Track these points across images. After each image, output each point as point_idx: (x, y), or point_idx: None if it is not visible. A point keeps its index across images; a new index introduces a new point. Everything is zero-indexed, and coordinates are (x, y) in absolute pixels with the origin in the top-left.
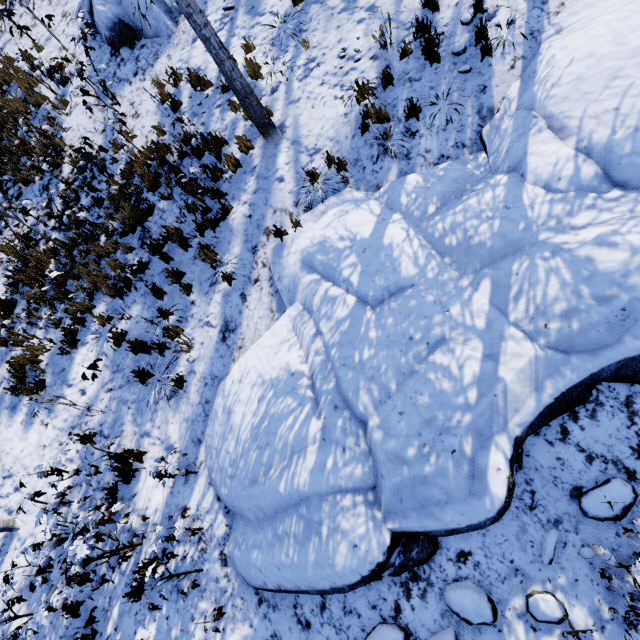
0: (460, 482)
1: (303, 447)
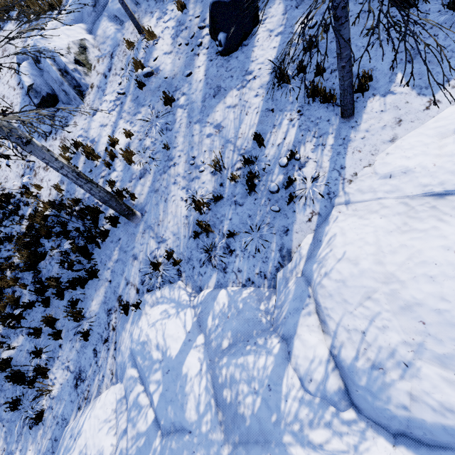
0: None
1: None
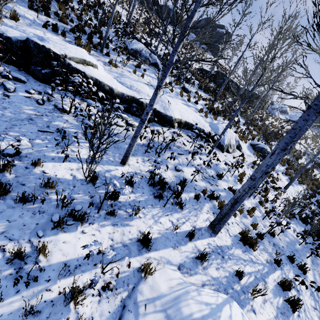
0: None
1: None
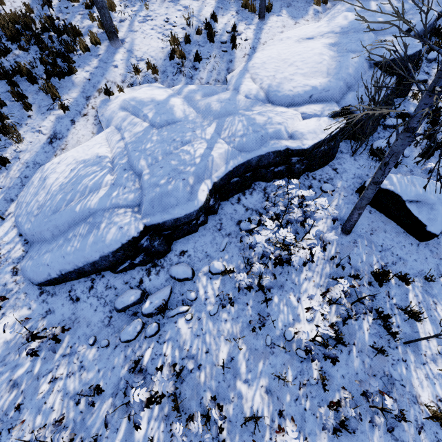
0: (185, 193)
1: (98, 188)
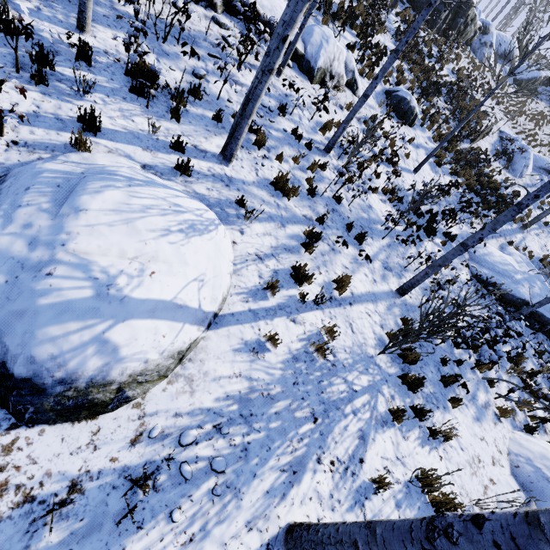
0: None
1: (515, 274)
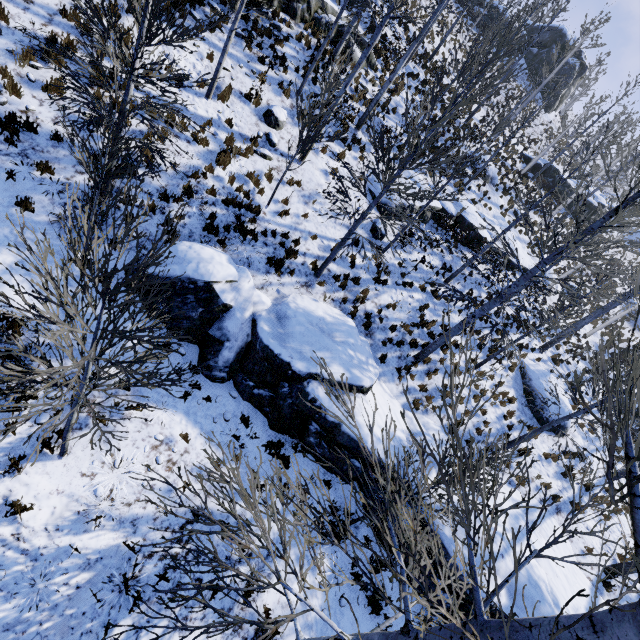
0: None
1: None
